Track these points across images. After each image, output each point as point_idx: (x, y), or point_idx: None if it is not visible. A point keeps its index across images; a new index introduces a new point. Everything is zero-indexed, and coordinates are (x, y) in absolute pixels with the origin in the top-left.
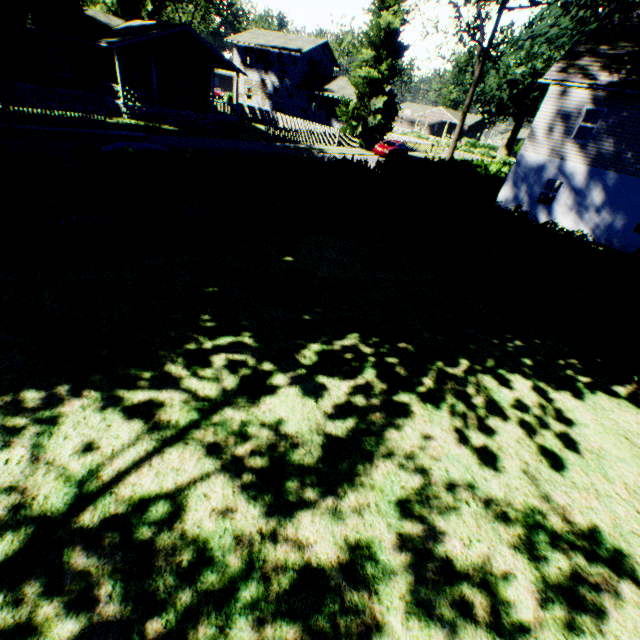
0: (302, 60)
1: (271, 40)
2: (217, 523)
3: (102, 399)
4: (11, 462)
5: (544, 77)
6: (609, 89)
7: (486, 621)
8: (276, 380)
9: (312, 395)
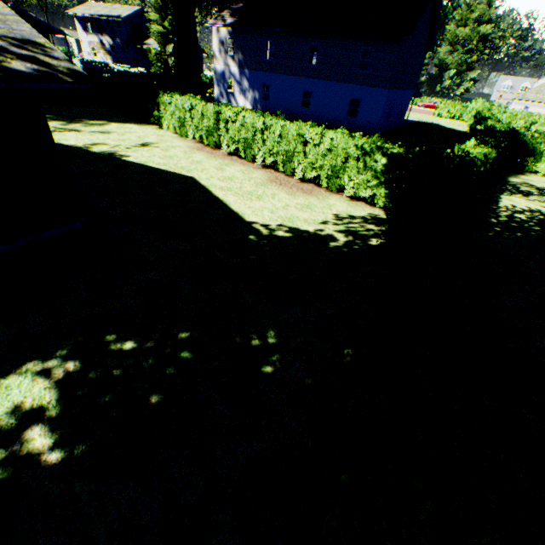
0: (124, 24)
1: (100, 10)
2: None
3: None
4: None
5: (208, 23)
6: (230, 27)
7: None
8: None
9: None
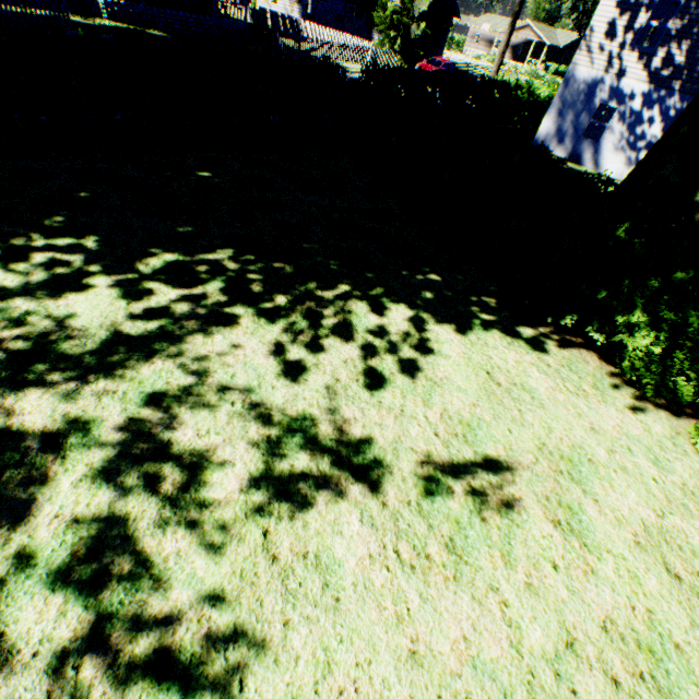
0: None
1: None
2: None
3: None
4: None
5: None
6: None
7: (168, 493)
8: (96, 281)
9: (129, 298)
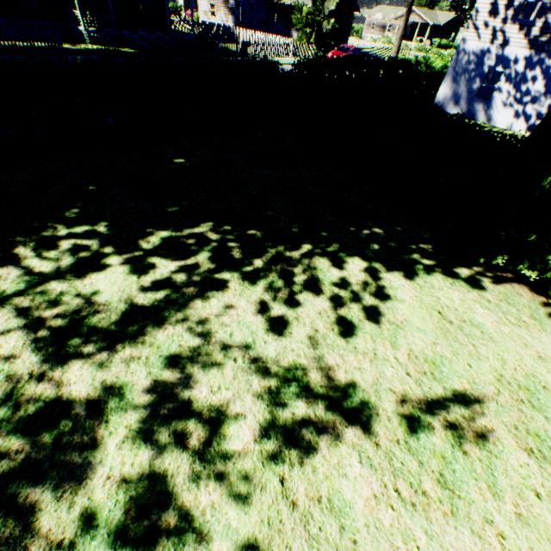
0: None
1: None
2: None
3: None
4: None
5: None
6: None
7: (195, 448)
8: (111, 260)
9: (138, 272)
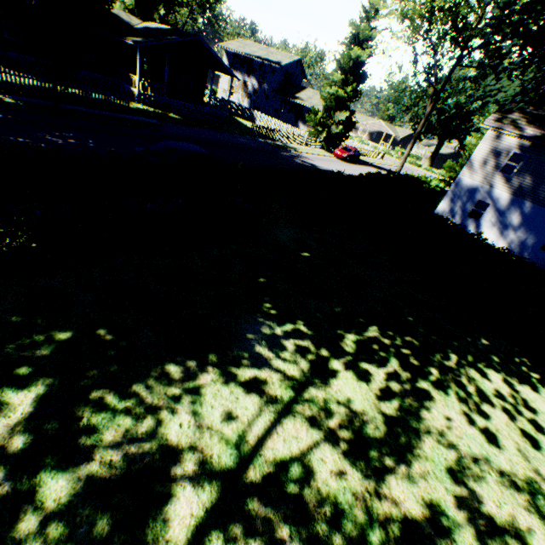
0: (280, 71)
1: (256, 51)
2: (337, 482)
3: (223, 374)
4: (183, 426)
5: (484, 123)
6: (533, 141)
7: None
8: (334, 364)
9: (362, 379)
